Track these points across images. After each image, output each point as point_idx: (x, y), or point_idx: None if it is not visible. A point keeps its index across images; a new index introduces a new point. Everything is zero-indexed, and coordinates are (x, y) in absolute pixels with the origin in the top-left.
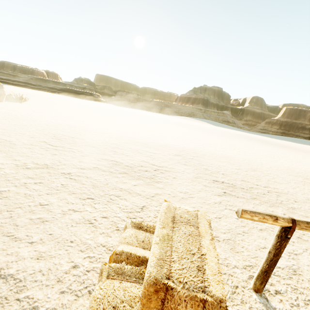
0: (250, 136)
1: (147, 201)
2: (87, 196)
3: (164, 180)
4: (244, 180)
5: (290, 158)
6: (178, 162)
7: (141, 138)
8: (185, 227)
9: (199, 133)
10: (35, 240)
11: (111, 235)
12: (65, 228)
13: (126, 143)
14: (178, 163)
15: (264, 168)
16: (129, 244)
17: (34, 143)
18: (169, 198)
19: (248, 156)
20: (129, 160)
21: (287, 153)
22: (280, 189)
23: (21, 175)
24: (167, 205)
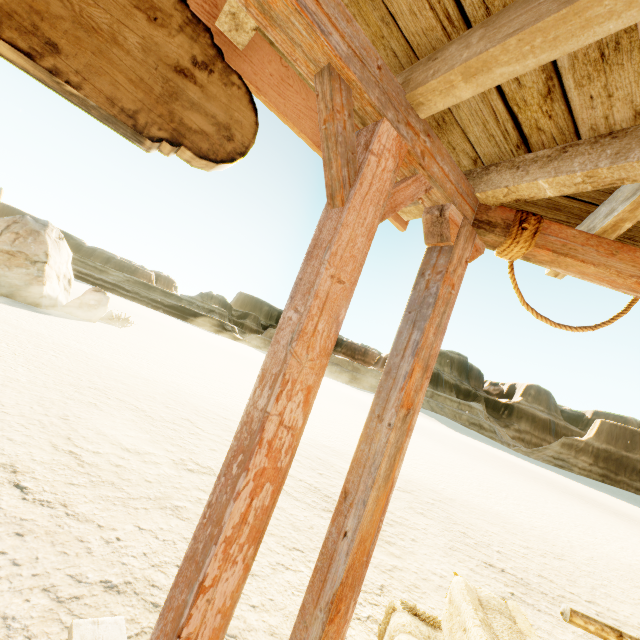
0: (533, 471)
1: (384, 576)
2: (292, 545)
3: (398, 541)
4: (543, 575)
5: (632, 545)
6: (409, 506)
7: (329, 439)
8: (501, 617)
9: (428, 444)
10: (256, 604)
11: (353, 625)
12: (285, 594)
13: (309, 446)
14: (411, 510)
15: (579, 558)
16: (413, 635)
17: (175, 419)
18: (418, 581)
19: (539, 520)
20: (326, 485)
21: (622, 530)
22: (622, 613)
23: (188, 481)
24: (464, 580)
